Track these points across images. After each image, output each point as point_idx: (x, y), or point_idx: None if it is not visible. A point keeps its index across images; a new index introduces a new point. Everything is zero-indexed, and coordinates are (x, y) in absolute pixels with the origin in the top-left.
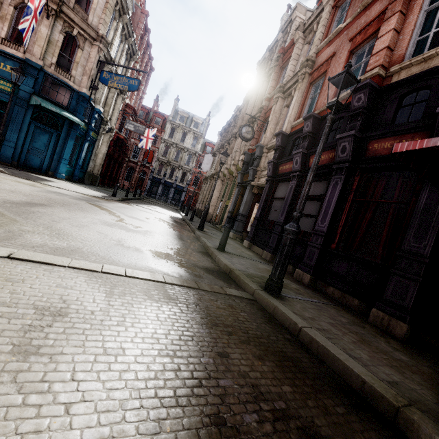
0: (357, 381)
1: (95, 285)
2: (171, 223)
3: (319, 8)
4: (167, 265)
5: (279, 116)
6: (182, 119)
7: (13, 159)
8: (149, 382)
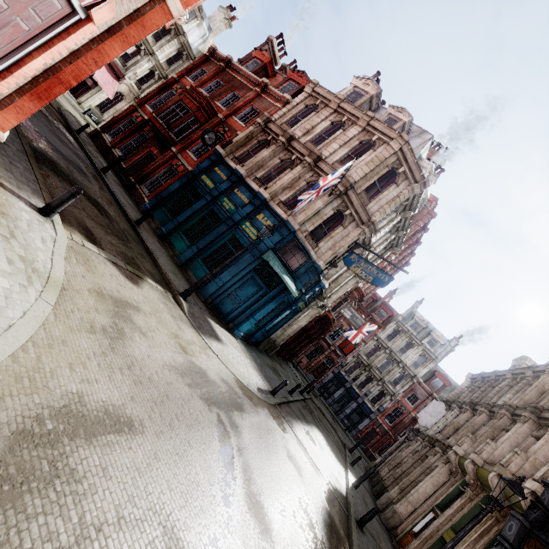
0: None
1: None
2: (321, 540)
3: None
4: None
5: None
6: (415, 325)
7: (211, 296)
8: None
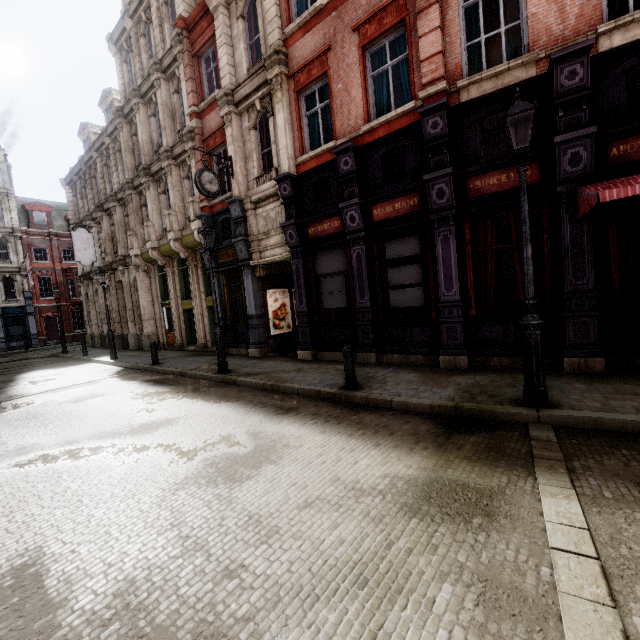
0: None
1: None
2: (172, 390)
3: None
4: (472, 465)
5: (243, 145)
6: None
7: None
8: None
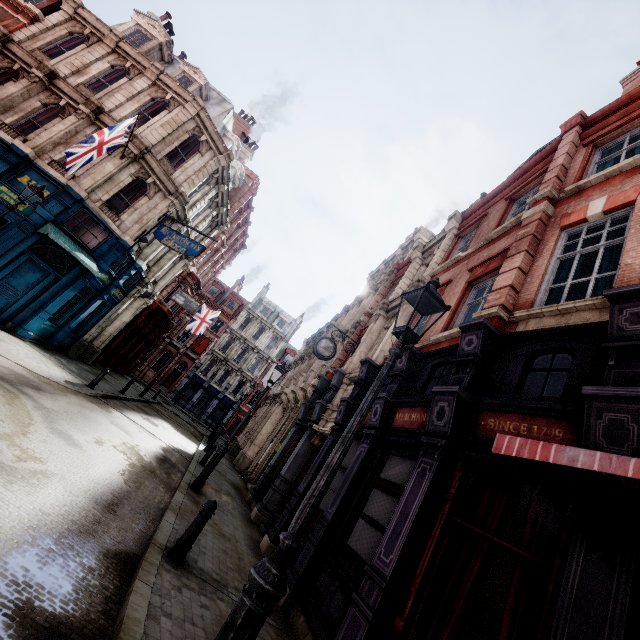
0: None
1: None
2: (148, 461)
3: (442, 234)
4: None
5: (376, 338)
6: (265, 310)
7: None
8: None
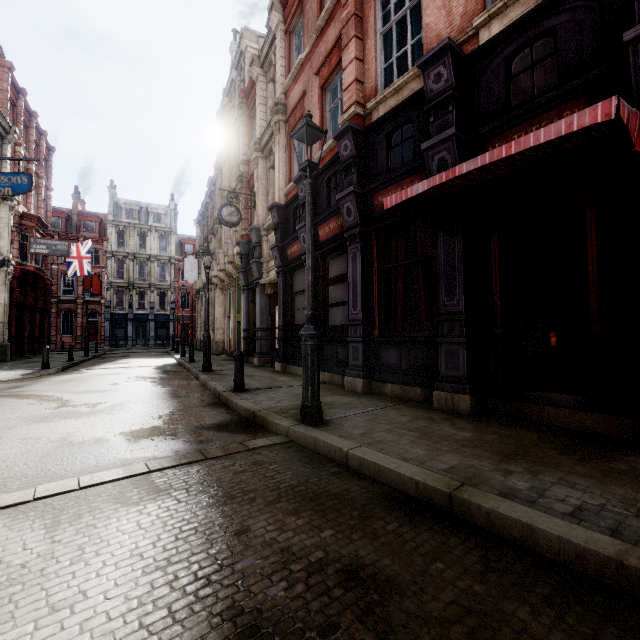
0: (412, 485)
1: (24, 523)
2: (158, 377)
3: (271, 35)
4: (153, 445)
5: (267, 182)
6: (130, 214)
7: None
8: (128, 615)
